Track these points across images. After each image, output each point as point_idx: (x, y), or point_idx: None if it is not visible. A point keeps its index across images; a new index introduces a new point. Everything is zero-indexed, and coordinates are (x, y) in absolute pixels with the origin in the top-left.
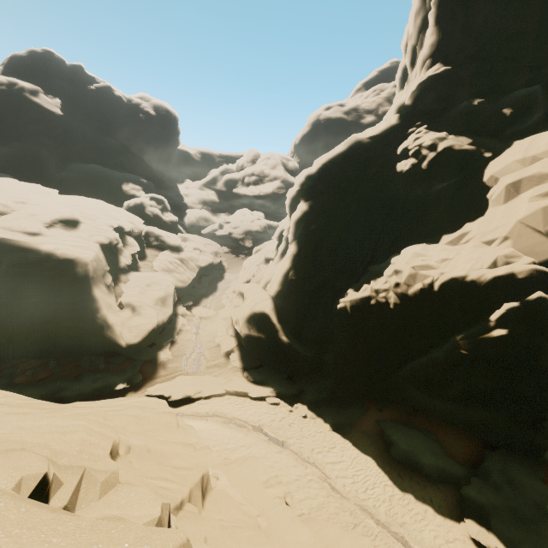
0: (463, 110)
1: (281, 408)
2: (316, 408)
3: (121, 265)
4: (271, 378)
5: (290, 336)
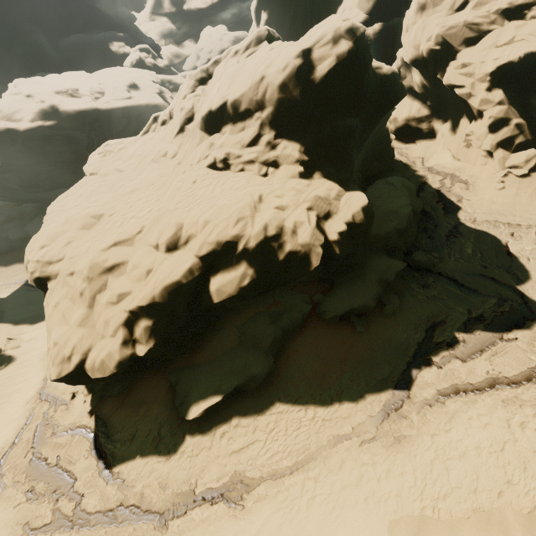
0: None
1: None
2: None
3: None
4: None
5: None
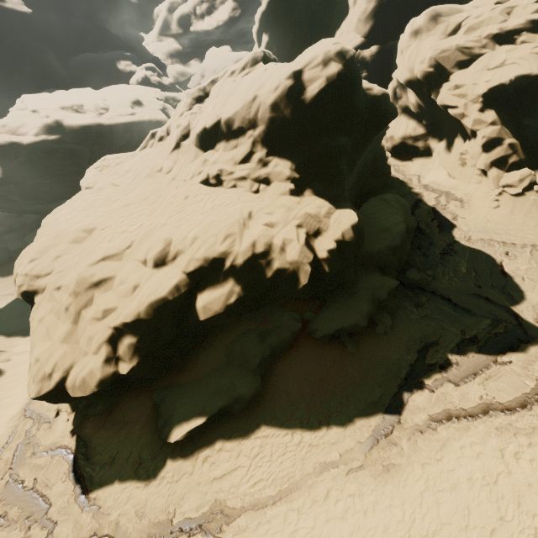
0: None
1: None
2: None
3: None
4: None
5: None
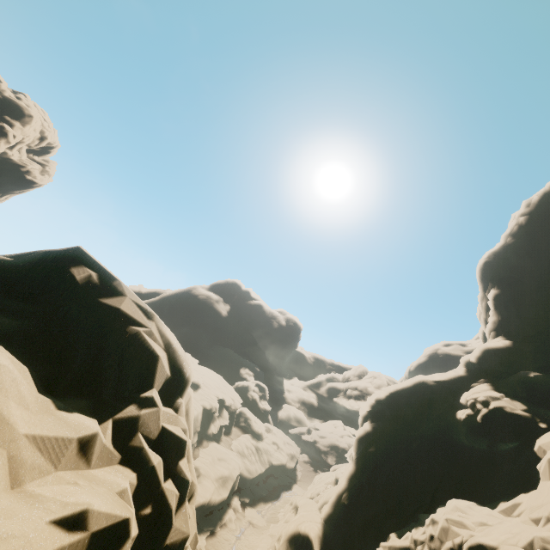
0: (520, 378)
1: None
2: None
3: (208, 431)
4: None
5: None
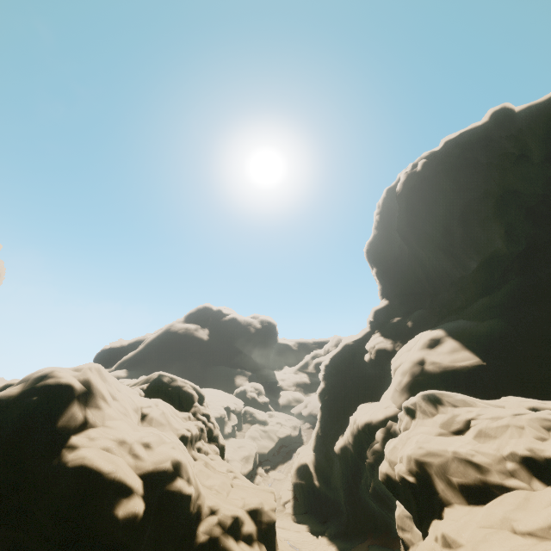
0: (390, 325)
1: (309, 537)
2: (333, 538)
3: (225, 432)
4: (309, 519)
5: (321, 481)
